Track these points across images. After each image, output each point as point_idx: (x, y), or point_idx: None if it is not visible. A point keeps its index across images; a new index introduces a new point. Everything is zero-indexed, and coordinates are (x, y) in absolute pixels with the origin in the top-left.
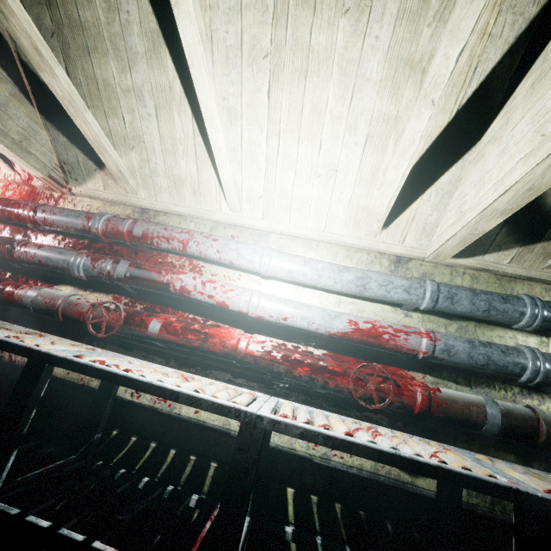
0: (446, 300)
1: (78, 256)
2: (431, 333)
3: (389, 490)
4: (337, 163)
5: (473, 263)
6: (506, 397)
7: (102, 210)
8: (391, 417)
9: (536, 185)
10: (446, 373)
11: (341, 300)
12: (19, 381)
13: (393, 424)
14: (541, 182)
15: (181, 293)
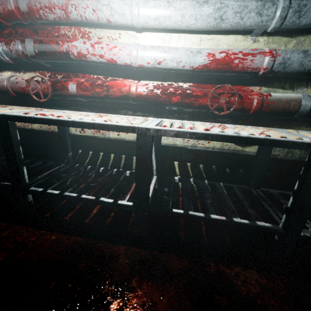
0: (294, 14)
1: None
2: (274, 51)
3: (229, 155)
4: None
5: None
6: None
7: None
8: (234, 118)
9: None
10: (277, 83)
11: (201, 38)
12: (0, 134)
13: (235, 122)
14: None
15: (80, 58)
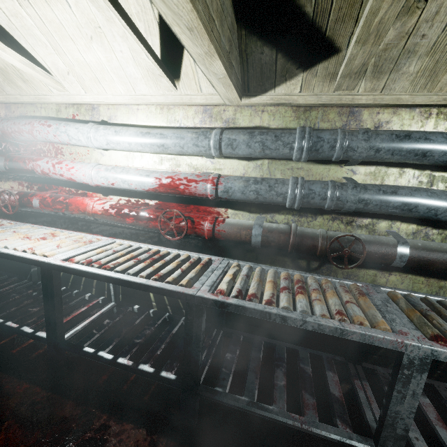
0: (227, 147)
1: None
2: (215, 179)
3: None
4: (94, 18)
5: (266, 100)
6: (287, 218)
7: None
8: (204, 241)
9: (188, 24)
10: (242, 206)
11: (162, 158)
12: None
13: (206, 245)
14: (187, 21)
15: (44, 175)
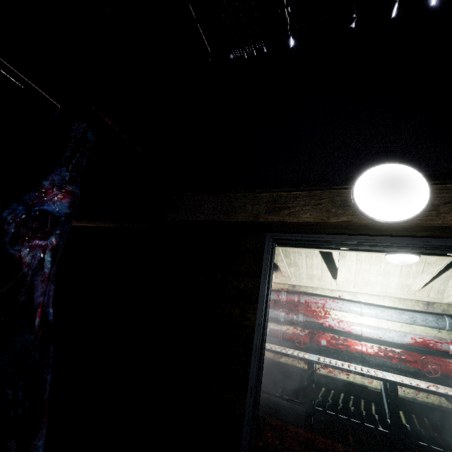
0: None
1: (280, 313)
2: None
3: (449, 413)
4: (389, 271)
5: None
6: None
7: (274, 287)
8: (442, 380)
9: None
10: None
11: (402, 325)
12: (307, 369)
13: (444, 384)
14: None
15: (329, 327)
